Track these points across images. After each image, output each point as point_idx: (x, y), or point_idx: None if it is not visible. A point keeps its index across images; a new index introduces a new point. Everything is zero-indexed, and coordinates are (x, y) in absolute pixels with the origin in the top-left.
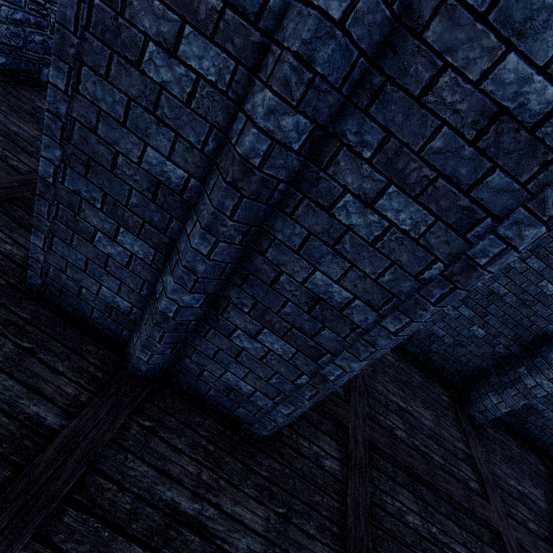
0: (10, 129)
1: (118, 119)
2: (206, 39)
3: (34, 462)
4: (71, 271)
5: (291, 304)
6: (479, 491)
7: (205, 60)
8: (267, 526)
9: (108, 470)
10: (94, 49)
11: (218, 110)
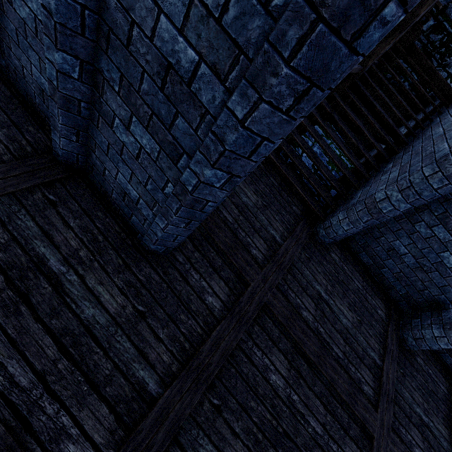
0: None
1: None
2: None
3: None
4: (13, 47)
5: (147, 77)
6: (371, 397)
7: None
8: (120, 312)
9: None
10: None
11: None
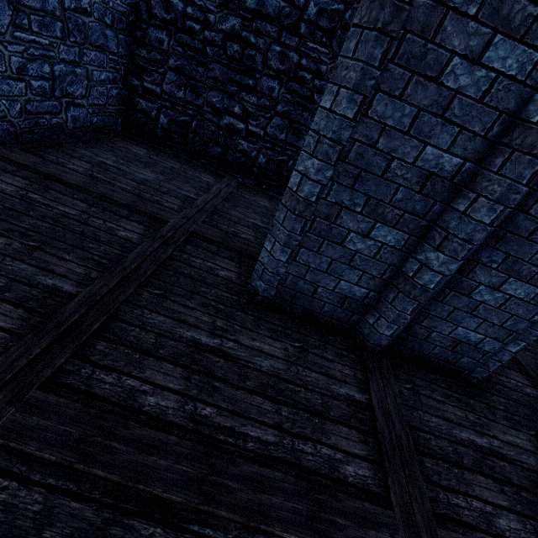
0: (139, 177)
1: (402, 130)
2: (514, 41)
3: (379, 428)
4: (310, 275)
5: None
6: None
7: (509, 59)
8: (534, 446)
9: (417, 425)
10: (394, 76)
11: (511, 98)
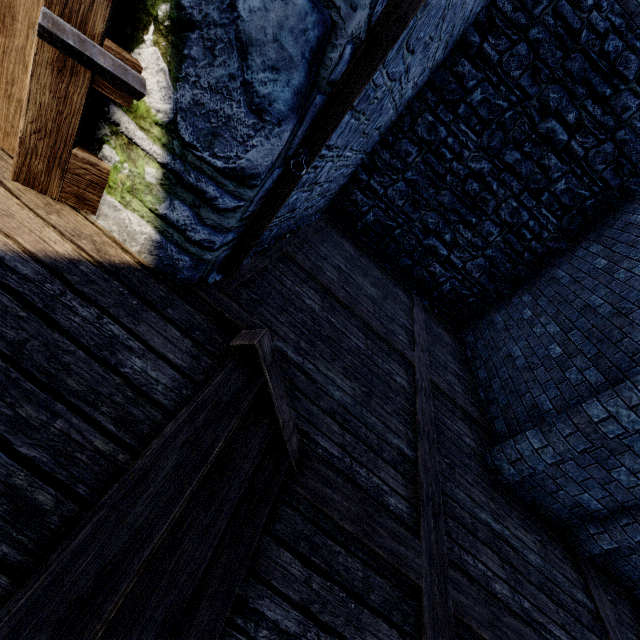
0: (368, 292)
1: None
2: None
3: None
4: (562, 480)
5: None
6: None
7: None
8: None
9: None
10: None
11: None
